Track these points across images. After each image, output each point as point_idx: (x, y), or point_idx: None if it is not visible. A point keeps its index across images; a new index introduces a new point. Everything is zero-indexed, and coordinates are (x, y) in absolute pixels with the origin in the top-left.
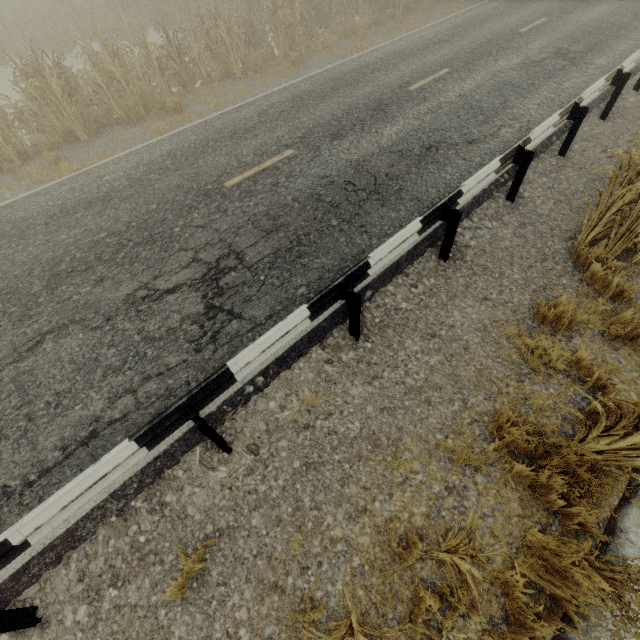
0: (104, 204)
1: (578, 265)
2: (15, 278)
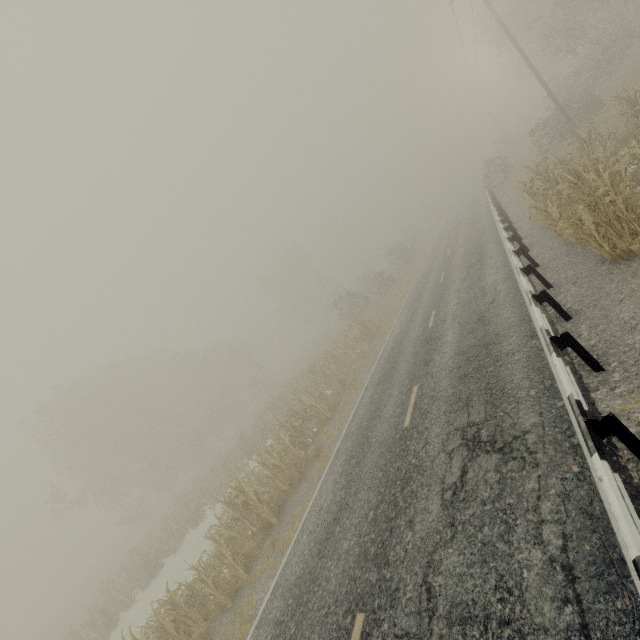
0: (346, 509)
1: (627, 259)
2: (348, 593)
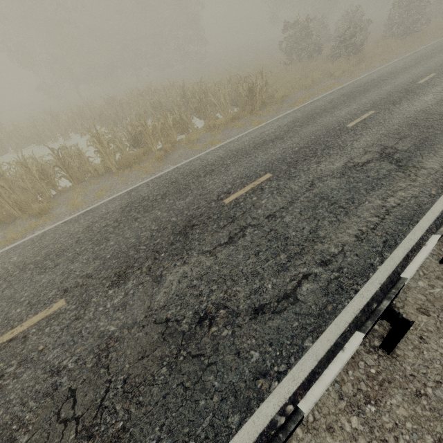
0: None
1: None
2: None
